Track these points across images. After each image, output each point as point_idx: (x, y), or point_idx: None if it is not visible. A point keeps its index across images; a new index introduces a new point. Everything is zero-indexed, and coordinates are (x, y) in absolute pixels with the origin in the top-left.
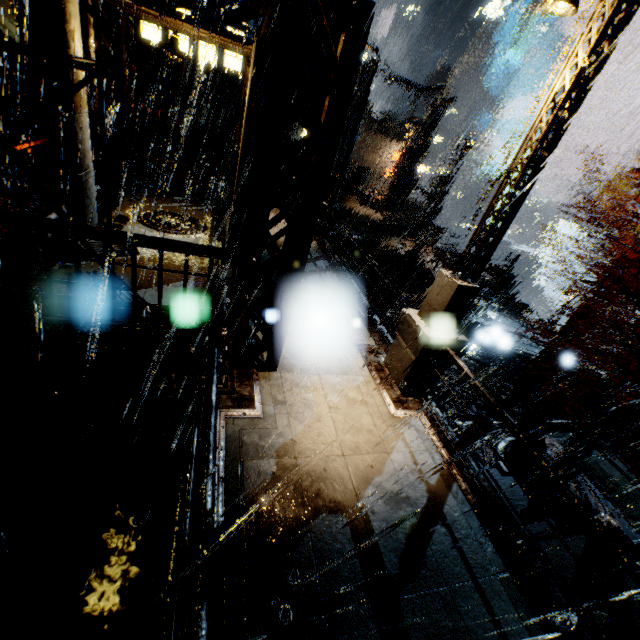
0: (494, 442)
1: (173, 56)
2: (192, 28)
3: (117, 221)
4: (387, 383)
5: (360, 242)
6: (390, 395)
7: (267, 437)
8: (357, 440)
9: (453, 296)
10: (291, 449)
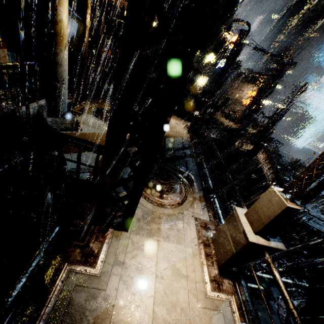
0: None
1: None
2: None
3: (80, 111)
4: (209, 259)
5: (218, 140)
6: (209, 272)
7: (93, 299)
8: (168, 319)
9: (280, 214)
10: (108, 318)
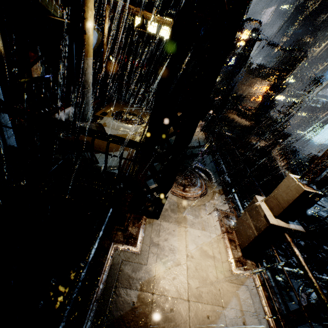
0: (308, 289)
1: (148, 35)
2: (152, 15)
3: (101, 115)
4: (233, 244)
5: (232, 137)
6: (233, 254)
7: (138, 271)
8: (201, 289)
9: (298, 197)
10: (151, 285)
